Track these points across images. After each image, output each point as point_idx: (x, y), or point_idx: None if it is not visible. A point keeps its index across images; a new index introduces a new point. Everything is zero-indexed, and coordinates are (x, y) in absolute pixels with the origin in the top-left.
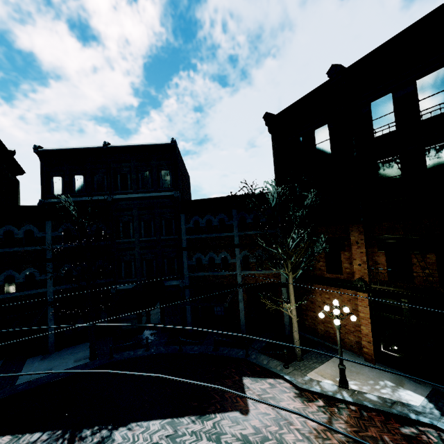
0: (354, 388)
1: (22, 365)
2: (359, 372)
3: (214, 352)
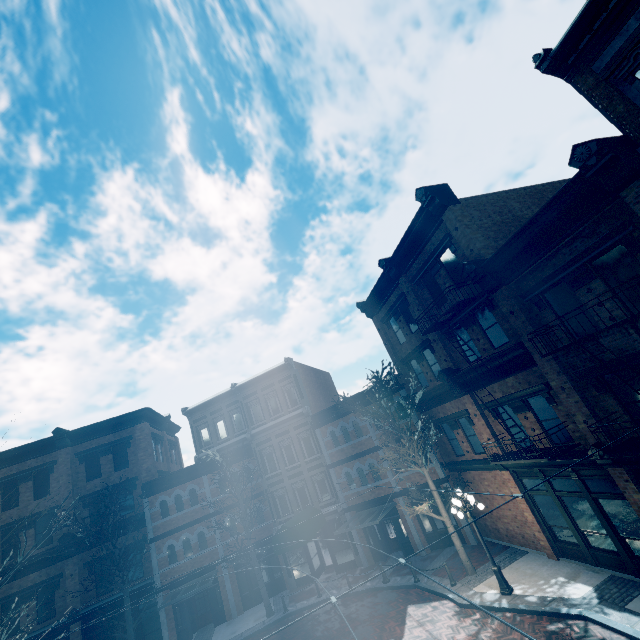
0: (517, 593)
1: (212, 634)
2: (533, 574)
3: (384, 584)
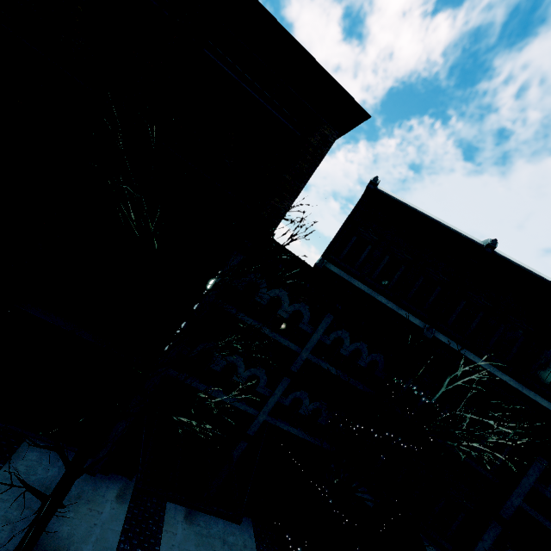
0: None
1: (162, 514)
2: None
3: None
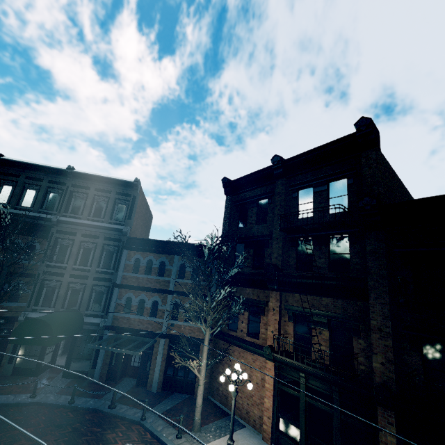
0: None
1: None
2: None
3: (109, 409)
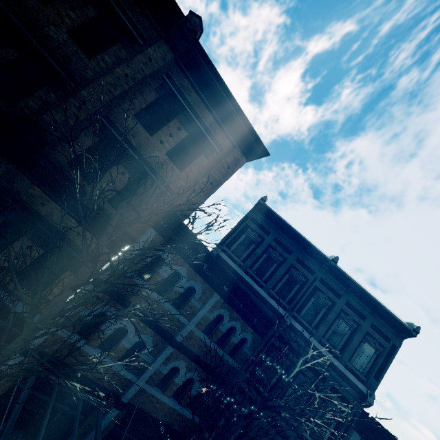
0: None
1: None
2: None
3: None
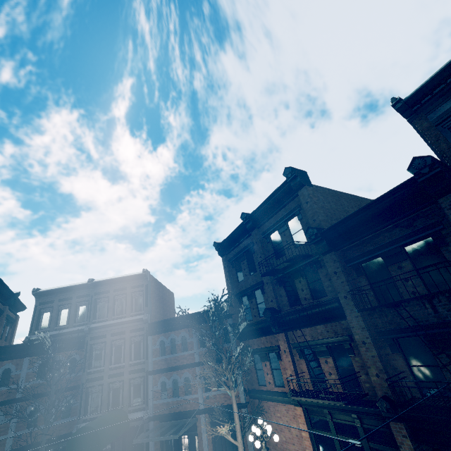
0: None
1: None
2: None
3: None
